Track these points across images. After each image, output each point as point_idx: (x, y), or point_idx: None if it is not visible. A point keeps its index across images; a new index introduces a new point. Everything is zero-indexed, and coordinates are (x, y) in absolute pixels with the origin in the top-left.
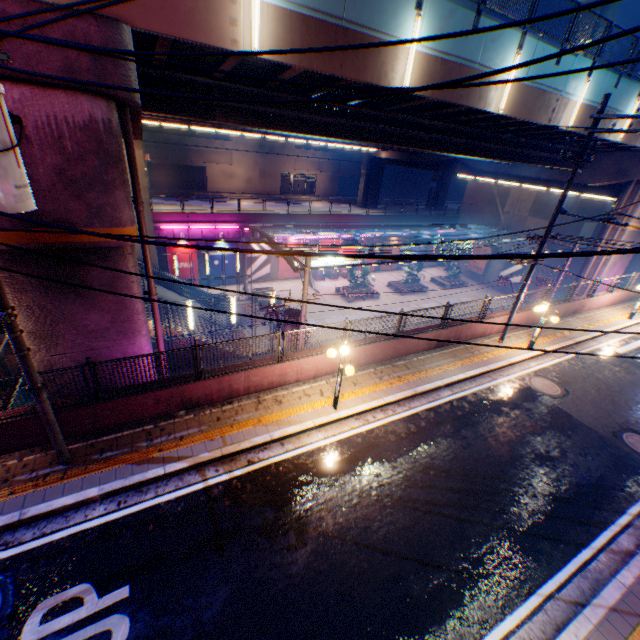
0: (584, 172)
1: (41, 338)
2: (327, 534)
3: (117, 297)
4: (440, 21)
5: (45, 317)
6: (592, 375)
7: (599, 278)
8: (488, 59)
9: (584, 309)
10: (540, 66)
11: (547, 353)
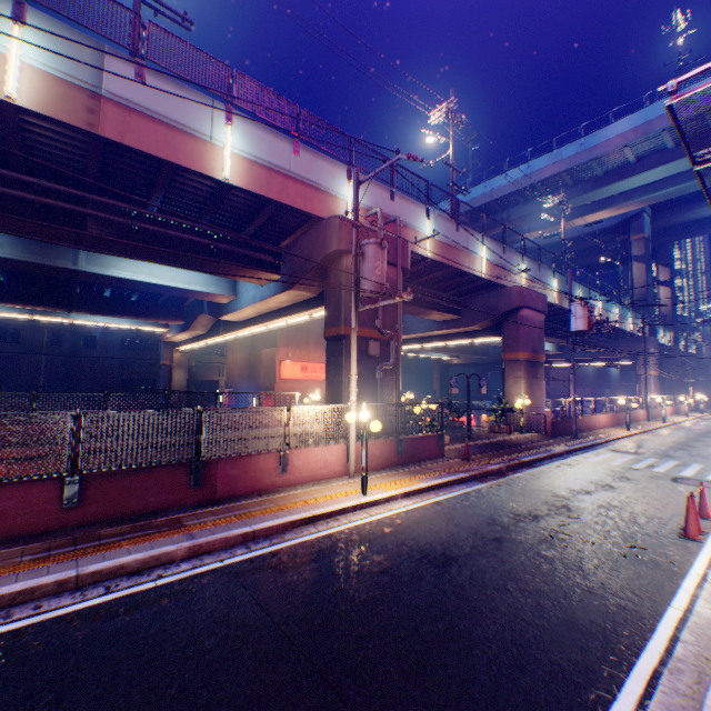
0: (610, 350)
1: (528, 398)
2: (685, 444)
3: (541, 383)
4: (582, 292)
5: (530, 389)
6: (701, 427)
7: (651, 404)
8: (592, 302)
9: (661, 415)
10: (603, 304)
11: (671, 425)
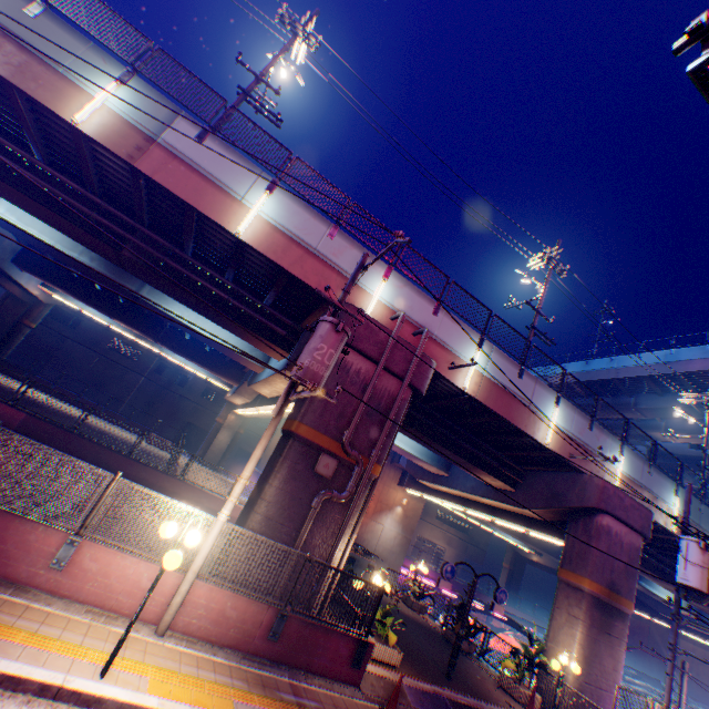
0: None
1: (584, 662)
2: None
3: (618, 647)
4: None
5: (591, 646)
6: None
7: None
8: None
9: None
10: None
11: None
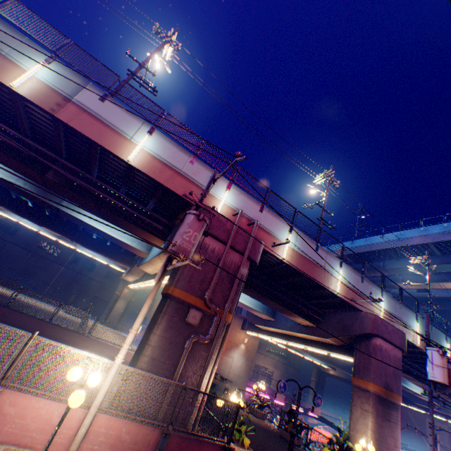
0: None
1: (376, 443)
2: None
3: (395, 429)
4: (450, 344)
5: (379, 431)
6: None
7: None
8: None
9: None
10: None
11: None
